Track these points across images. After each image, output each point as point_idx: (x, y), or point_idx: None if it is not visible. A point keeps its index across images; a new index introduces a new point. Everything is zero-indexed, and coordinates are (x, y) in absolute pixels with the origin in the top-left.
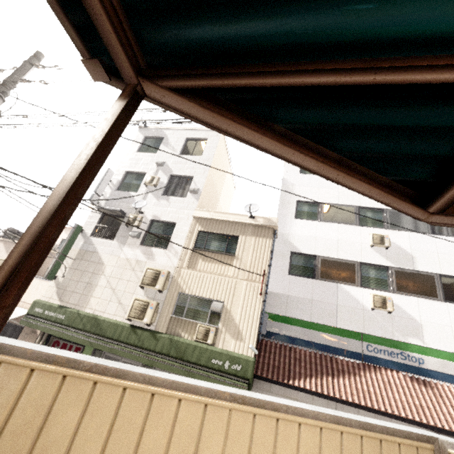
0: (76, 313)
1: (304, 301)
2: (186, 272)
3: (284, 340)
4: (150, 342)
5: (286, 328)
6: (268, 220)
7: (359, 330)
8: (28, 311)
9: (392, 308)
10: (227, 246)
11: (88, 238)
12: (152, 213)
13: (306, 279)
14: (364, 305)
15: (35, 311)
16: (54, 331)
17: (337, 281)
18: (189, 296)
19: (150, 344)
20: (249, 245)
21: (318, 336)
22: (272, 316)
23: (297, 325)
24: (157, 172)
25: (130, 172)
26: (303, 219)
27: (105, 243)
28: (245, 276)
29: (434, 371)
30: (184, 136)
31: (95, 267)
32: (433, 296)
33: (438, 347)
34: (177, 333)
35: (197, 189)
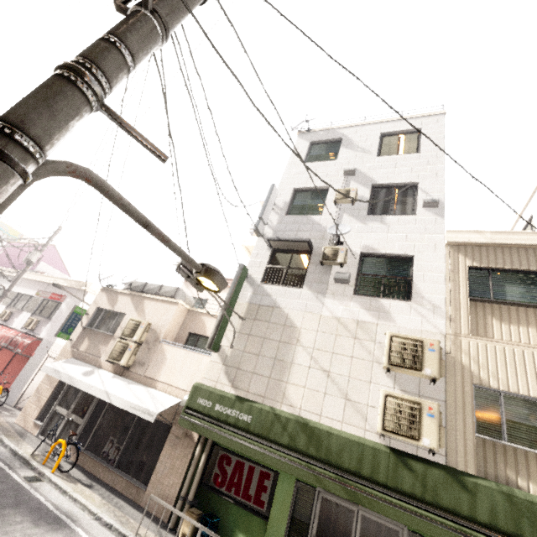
0: (271, 412)
1: None
2: (475, 344)
3: None
4: (455, 494)
5: None
6: None
7: None
8: (186, 401)
9: None
10: None
11: (258, 286)
12: (360, 242)
13: None
14: None
15: (198, 404)
16: (240, 445)
17: None
18: (501, 395)
19: (455, 500)
20: None
21: None
22: None
23: None
24: (348, 183)
25: (301, 189)
26: None
27: (289, 293)
28: None
29: None
30: (376, 132)
31: (282, 332)
32: None
33: None
34: (505, 478)
35: (437, 199)
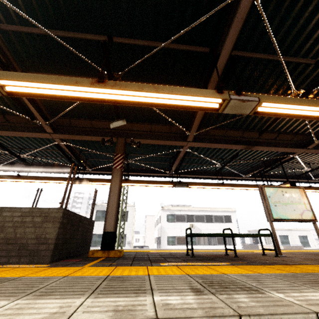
0: None
1: None
2: None
3: None
4: None
5: None
6: None
7: None
8: None
9: None
10: None
11: None
12: None
13: None
14: None
15: None
16: None
17: None
18: None
19: None
20: None
21: None
22: None
23: None
24: None
25: (94, 234)
26: (170, 245)
27: None
28: None
29: None
30: None
31: None
32: None
33: None
34: None
35: (130, 242)
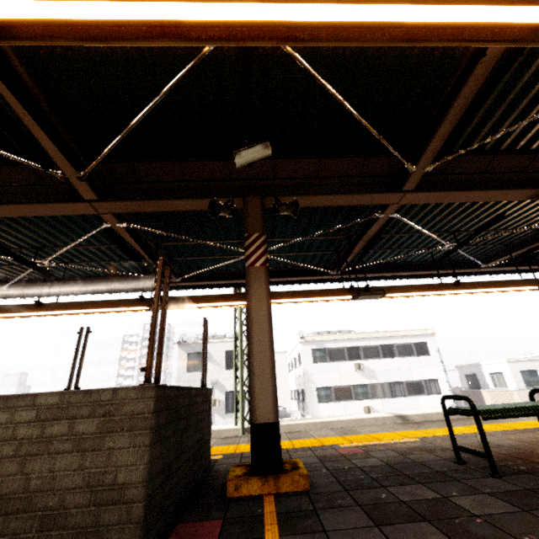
0: None
1: None
2: None
3: None
4: None
5: None
6: None
7: None
8: None
9: None
10: None
11: None
12: None
13: None
14: None
15: None
16: None
17: None
18: None
19: None
20: None
21: None
22: None
23: None
24: (214, 391)
25: None
26: (323, 402)
27: None
28: None
29: None
30: (223, 349)
31: None
32: None
33: None
34: None
35: None
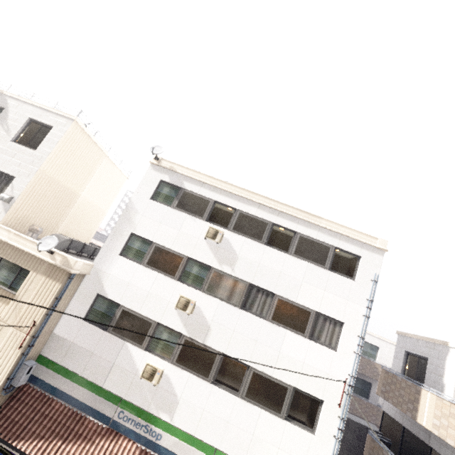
0: None
1: (85, 353)
2: None
3: (47, 390)
4: None
5: (54, 377)
6: (65, 260)
7: (121, 395)
8: None
9: (157, 382)
10: (15, 279)
11: None
12: None
13: (98, 329)
14: (138, 370)
15: None
16: None
17: (126, 339)
18: None
19: None
20: (35, 285)
21: (80, 393)
22: (46, 362)
23: (66, 377)
24: None
25: None
26: (128, 258)
27: None
28: (15, 322)
29: (166, 448)
30: (27, 115)
31: None
32: (204, 376)
33: (181, 427)
34: None
35: (8, 198)
